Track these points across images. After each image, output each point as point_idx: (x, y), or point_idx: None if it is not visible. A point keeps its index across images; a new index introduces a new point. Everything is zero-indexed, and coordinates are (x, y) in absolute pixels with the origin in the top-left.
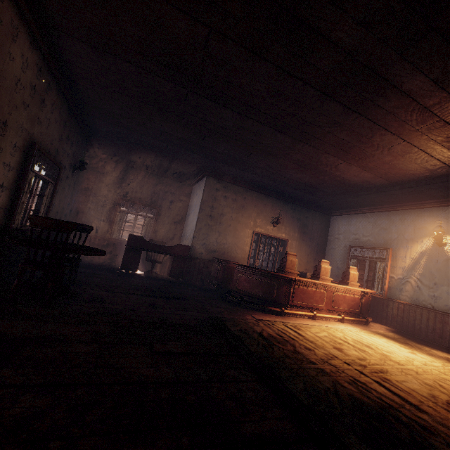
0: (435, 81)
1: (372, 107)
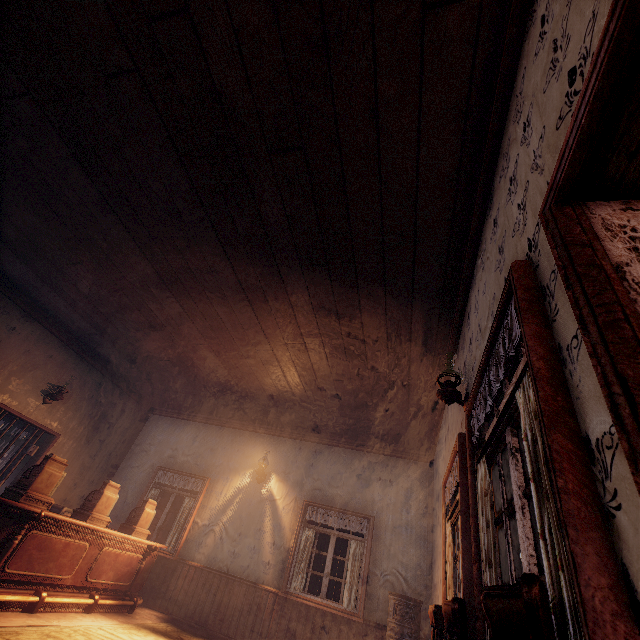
0: (314, 307)
1: (262, 298)
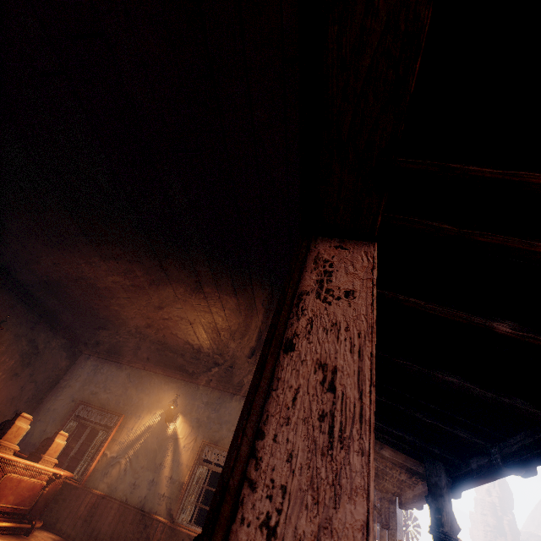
0: (214, 277)
1: (172, 265)
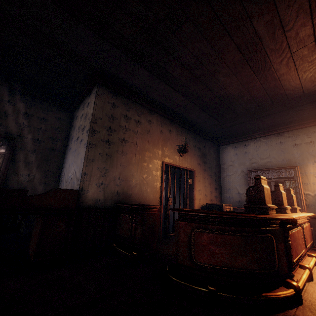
0: None
1: None
